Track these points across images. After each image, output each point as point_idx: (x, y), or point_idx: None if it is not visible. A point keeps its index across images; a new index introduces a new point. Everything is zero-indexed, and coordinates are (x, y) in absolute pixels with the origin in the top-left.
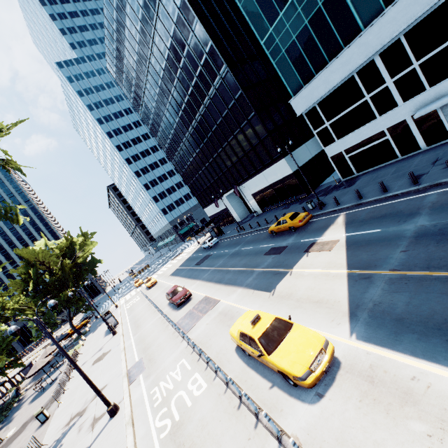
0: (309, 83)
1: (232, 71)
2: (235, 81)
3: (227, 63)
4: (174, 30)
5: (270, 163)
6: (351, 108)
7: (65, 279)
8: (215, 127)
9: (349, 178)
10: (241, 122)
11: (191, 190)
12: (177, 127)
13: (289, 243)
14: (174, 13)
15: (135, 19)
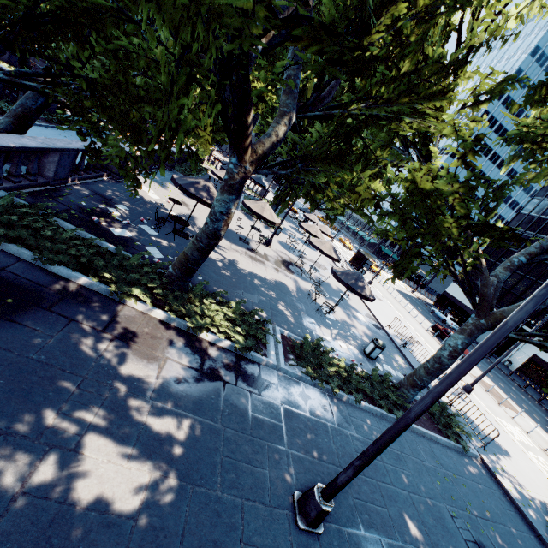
0: None
1: None
2: None
3: None
4: None
5: None
6: None
7: (355, 185)
8: None
9: None
10: None
11: None
12: None
13: None
14: None
15: None
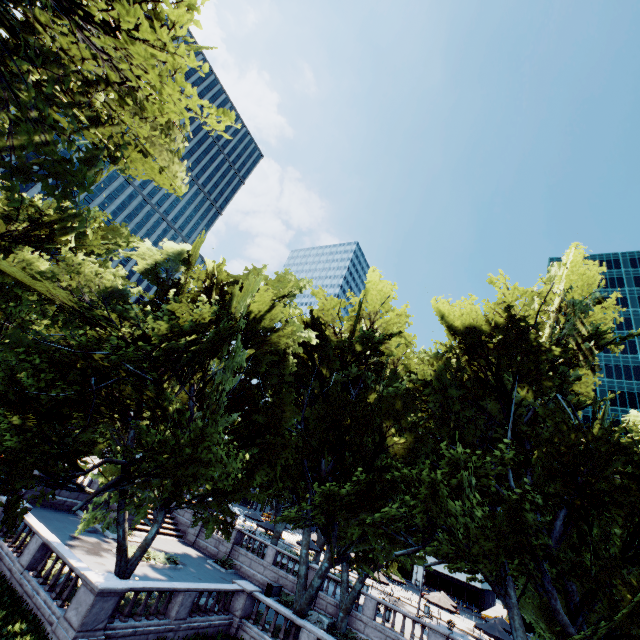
0: None
1: None
2: None
3: None
4: None
5: None
6: None
7: None
8: None
9: None
10: None
11: None
12: None
13: None
14: None
15: None
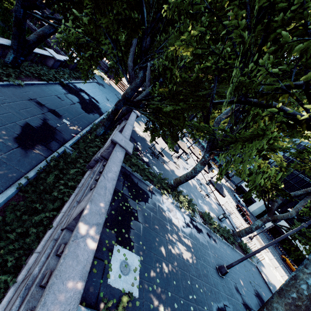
0: None
1: None
2: None
3: None
4: None
5: None
6: None
7: None
8: None
9: None
10: None
11: None
12: None
13: None
14: None
15: None
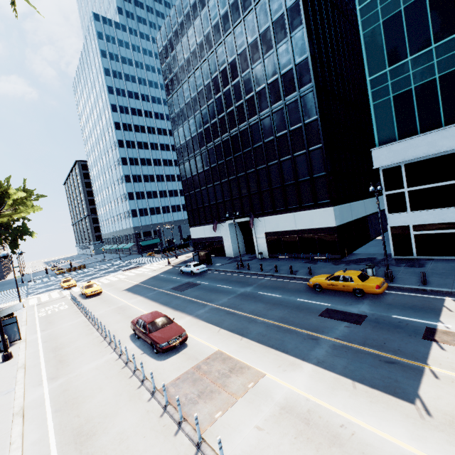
0: (409, 139)
1: (316, 94)
2: (316, 104)
3: (315, 83)
4: (267, 28)
5: (311, 206)
6: (446, 183)
7: None
8: (260, 144)
9: (404, 257)
10: (297, 149)
11: (185, 201)
12: (209, 127)
13: (366, 313)
14: (277, 11)
15: (223, 2)
